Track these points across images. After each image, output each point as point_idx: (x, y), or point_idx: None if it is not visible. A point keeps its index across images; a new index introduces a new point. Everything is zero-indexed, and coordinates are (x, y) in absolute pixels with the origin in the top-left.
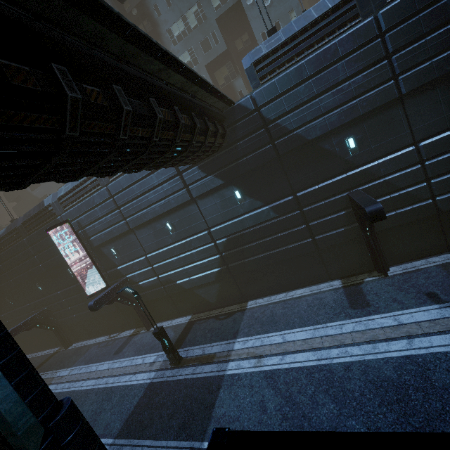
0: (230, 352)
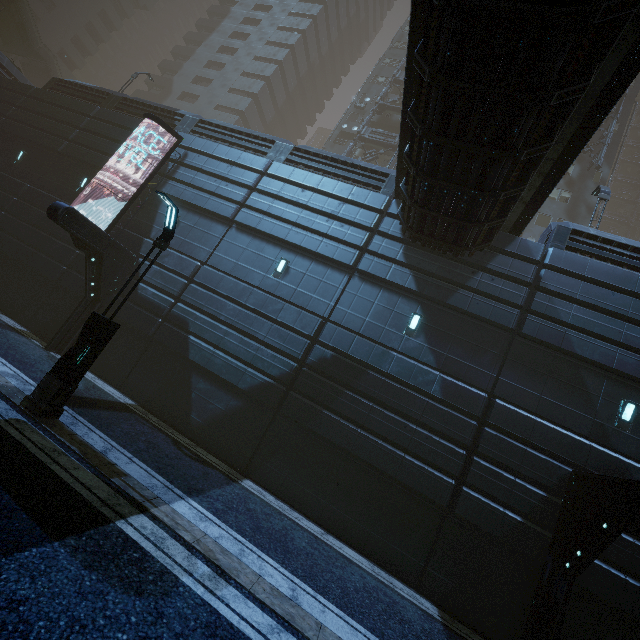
0: (162, 502)
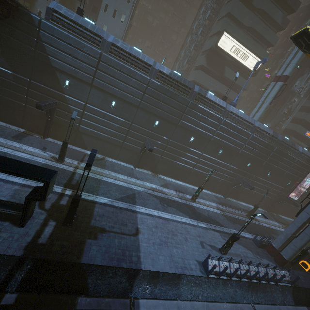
0: None
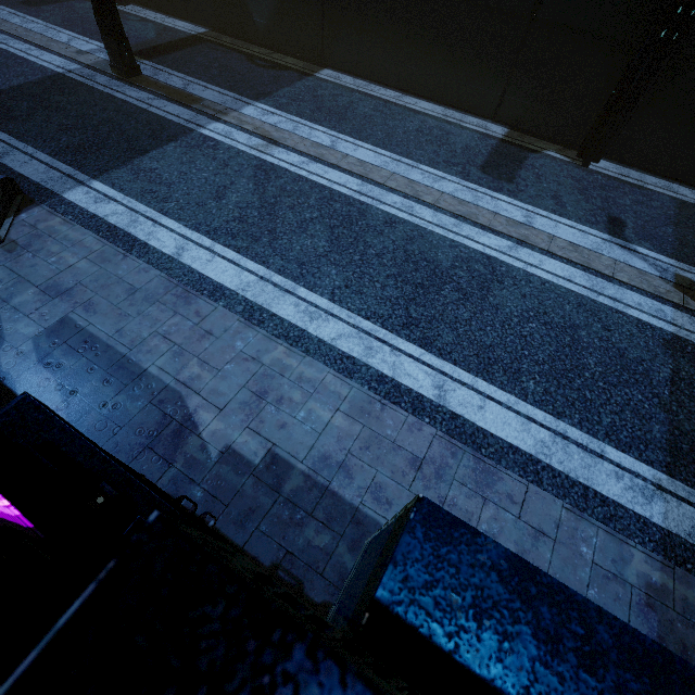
0: (230, 111)
